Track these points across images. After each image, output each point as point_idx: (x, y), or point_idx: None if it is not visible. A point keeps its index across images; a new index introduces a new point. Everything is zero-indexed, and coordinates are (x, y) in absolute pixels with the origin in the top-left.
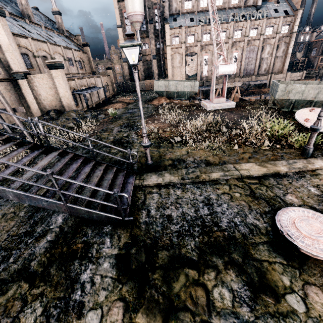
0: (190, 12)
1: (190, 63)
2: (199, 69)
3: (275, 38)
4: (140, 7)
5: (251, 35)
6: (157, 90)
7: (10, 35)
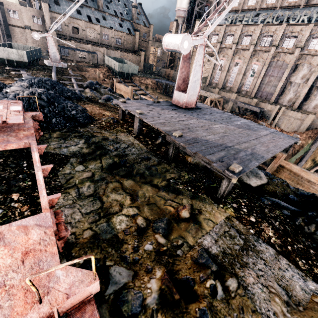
0: (234, 10)
1: (206, 64)
2: (210, 73)
3: None
4: (184, 4)
5: (285, 46)
6: (106, 62)
7: (48, 12)
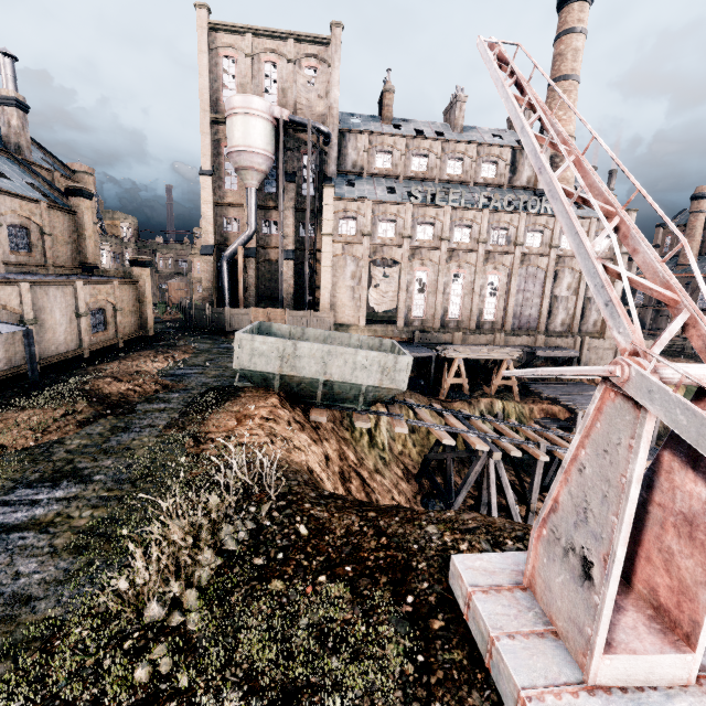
0: (388, 175)
1: (381, 282)
2: (402, 300)
3: None
4: (264, 140)
5: (529, 244)
6: (246, 365)
7: None
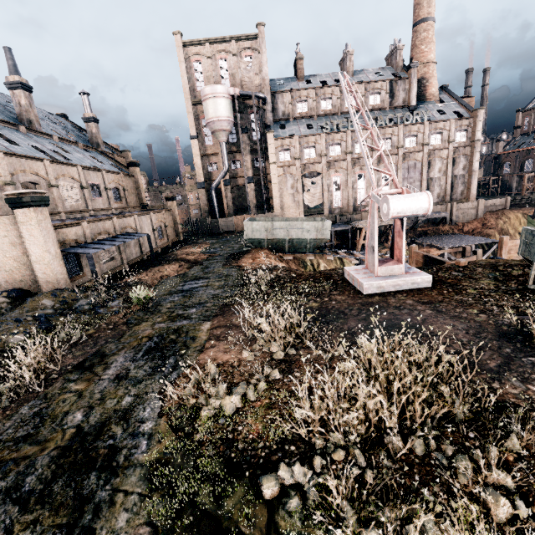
0: (306, 116)
1: (311, 188)
2: (326, 197)
3: (448, 149)
4: (227, 111)
5: (408, 146)
6: (250, 236)
7: None
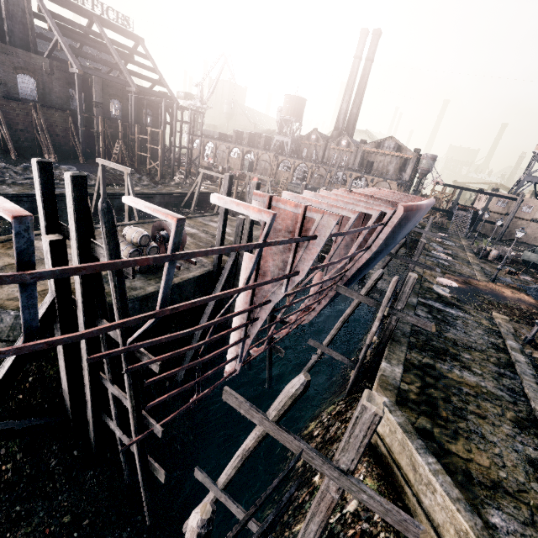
0: None
1: None
2: None
3: None
4: None
5: None
6: None
7: None
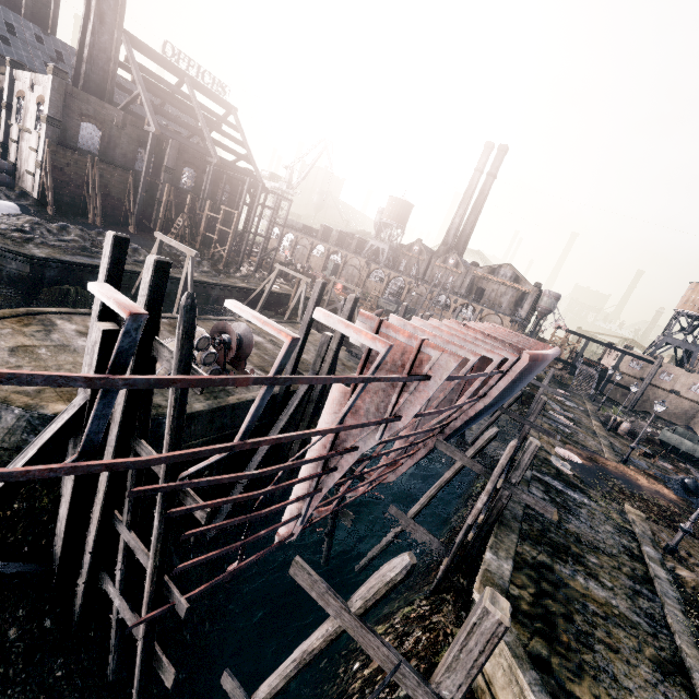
0: None
1: None
2: None
3: None
4: None
5: None
6: None
7: None
